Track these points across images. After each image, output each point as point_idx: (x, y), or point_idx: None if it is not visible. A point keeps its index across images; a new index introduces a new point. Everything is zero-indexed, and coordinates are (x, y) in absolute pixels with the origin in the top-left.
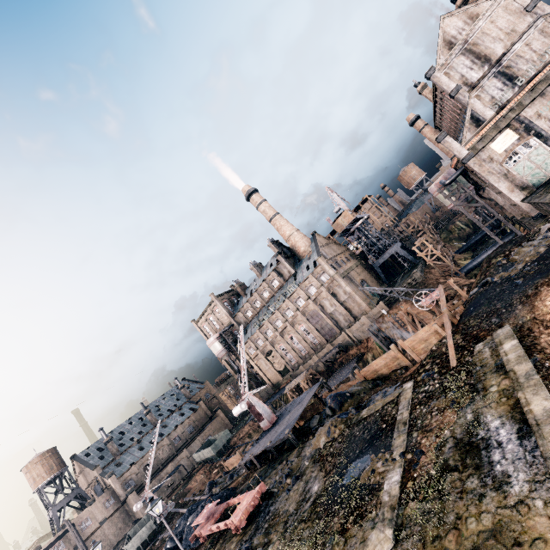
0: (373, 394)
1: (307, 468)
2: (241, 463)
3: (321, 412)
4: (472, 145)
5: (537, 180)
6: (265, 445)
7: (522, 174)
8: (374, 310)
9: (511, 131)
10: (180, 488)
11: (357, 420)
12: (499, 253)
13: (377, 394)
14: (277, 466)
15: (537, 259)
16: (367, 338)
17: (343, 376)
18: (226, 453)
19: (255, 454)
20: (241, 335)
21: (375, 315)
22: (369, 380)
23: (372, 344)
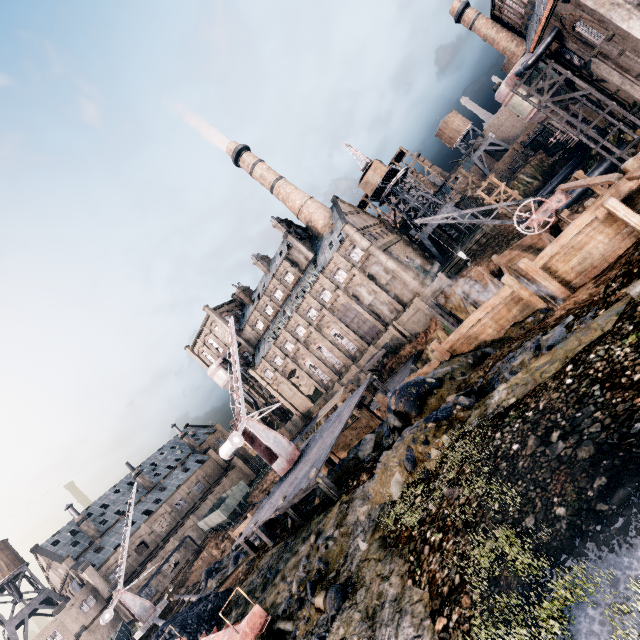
0: (495, 364)
1: (365, 563)
2: (237, 542)
3: (377, 430)
4: None
5: None
6: (277, 505)
7: None
8: (431, 287)
9: None
10: (186, 570)
11: (488, 417)
12: None
13: (508, 358)
14: (298, 546)
15: None
16: (424, 329)
17: (397, 384)
18: (243, 514)
19: (259, 523)
20: (231, 332)
21: (432, 295)
22: (465, 353)
23: (433, 334)
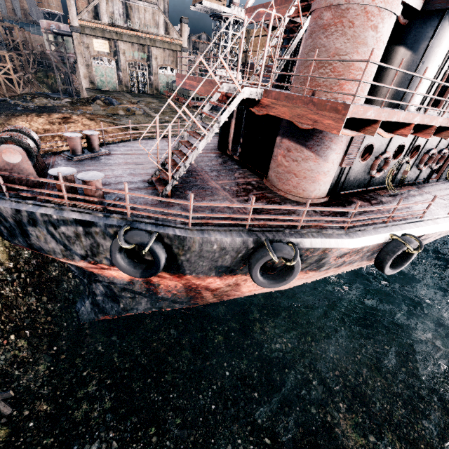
0: None
1: None
2: None
3: None
4: (83, 25)
5: (101, 85)
6: None
7: (97, 74)
8: None
9: (109, 45)
10: None
11: None
12: (34, 95)
13: None
14: None
15: (42, 107)
16: None
17: None
18: None
19: None
20: None
21: None
22: None
23: None
